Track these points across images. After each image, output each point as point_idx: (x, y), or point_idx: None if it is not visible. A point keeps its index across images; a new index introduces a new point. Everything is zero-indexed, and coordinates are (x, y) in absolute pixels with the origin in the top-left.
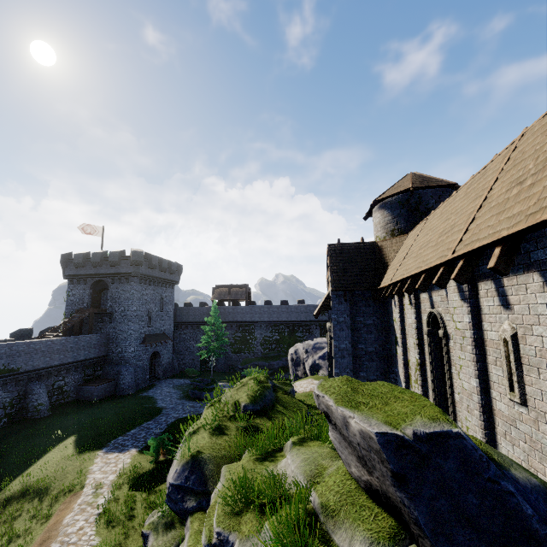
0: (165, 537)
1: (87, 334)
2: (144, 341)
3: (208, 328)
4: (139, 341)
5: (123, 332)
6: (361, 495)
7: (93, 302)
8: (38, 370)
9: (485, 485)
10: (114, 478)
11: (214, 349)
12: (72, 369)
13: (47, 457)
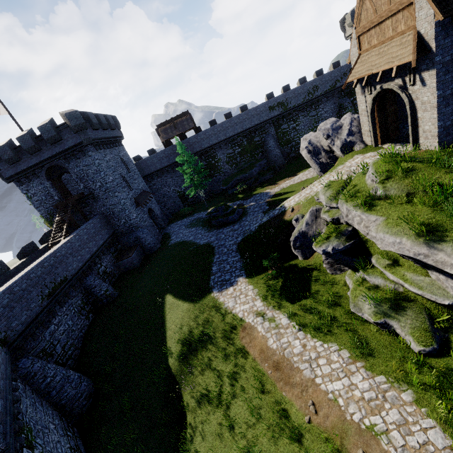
0: (406, 316)
1: (81, 223)
2: (137, 204)
3: (186, 167)
4: (134, 206)
5: (115, 205)
6: None
7: (62, 193)
8: (80, 270)
9: None
10: (261, 303)
11: (198, 183)
12: (100, 255)
13: (170, 319)
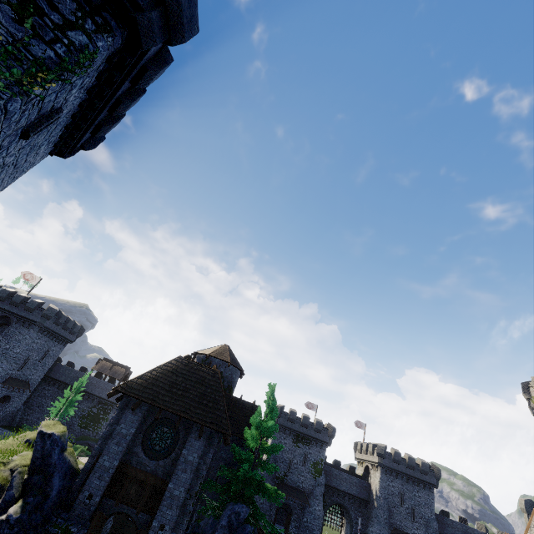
0: None
1: None
2: (5, 381)
3: (69, 393)
4: (1, 380)
5: None
6: (29, 460)
7: None
8: None
9: (52, 449)
10: None
11: (61, 413)
12: None
13: None
